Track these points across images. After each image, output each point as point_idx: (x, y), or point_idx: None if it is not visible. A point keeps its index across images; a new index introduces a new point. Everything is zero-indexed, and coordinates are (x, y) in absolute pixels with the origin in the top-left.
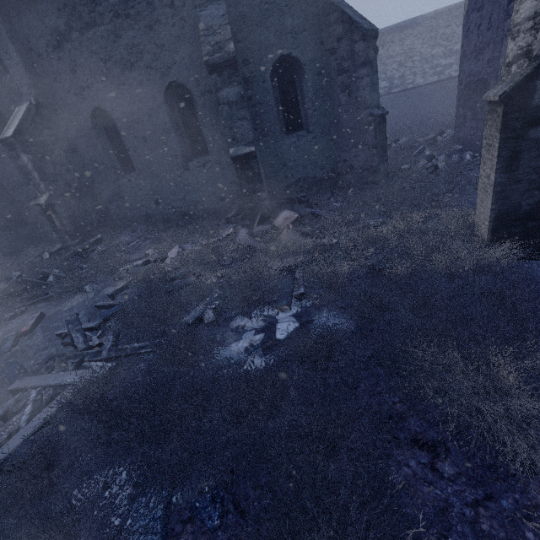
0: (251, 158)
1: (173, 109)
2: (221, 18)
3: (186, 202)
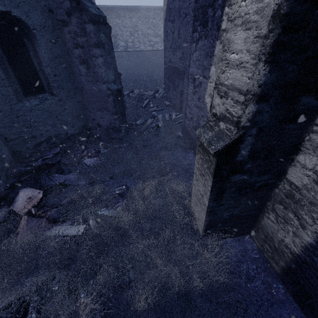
0: None
1: None
2: None
3: None
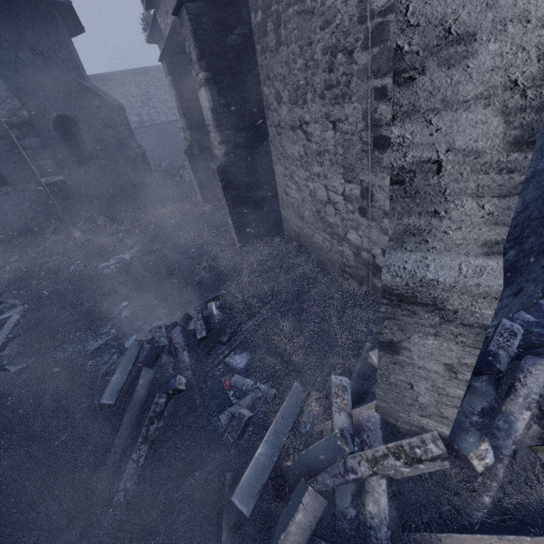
0: (62, 183)
1: None
2: (6, 92)
3: None
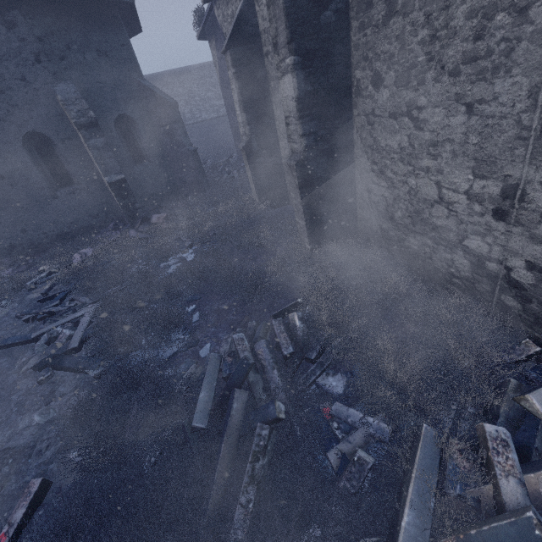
0: (123, 182)
1: (31, 151)
2: (75, 94)
3: (58, 226)
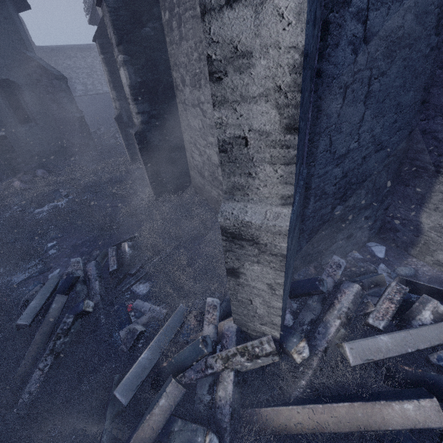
0: (4, 139)
1: None
2: None
3: None
